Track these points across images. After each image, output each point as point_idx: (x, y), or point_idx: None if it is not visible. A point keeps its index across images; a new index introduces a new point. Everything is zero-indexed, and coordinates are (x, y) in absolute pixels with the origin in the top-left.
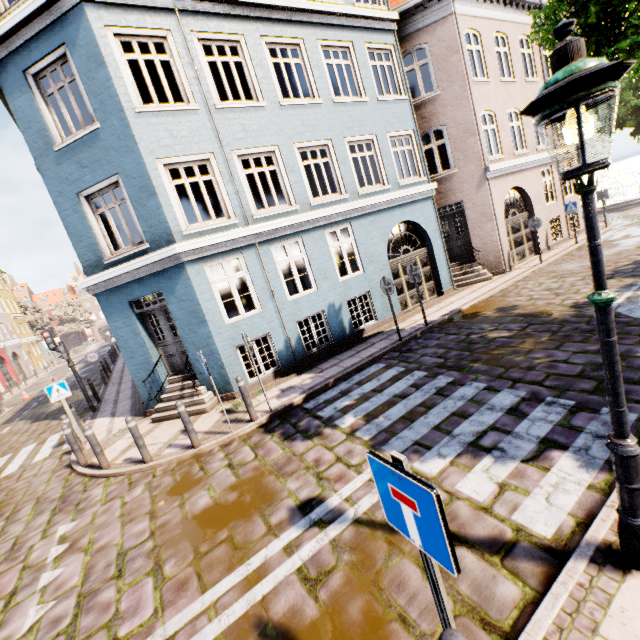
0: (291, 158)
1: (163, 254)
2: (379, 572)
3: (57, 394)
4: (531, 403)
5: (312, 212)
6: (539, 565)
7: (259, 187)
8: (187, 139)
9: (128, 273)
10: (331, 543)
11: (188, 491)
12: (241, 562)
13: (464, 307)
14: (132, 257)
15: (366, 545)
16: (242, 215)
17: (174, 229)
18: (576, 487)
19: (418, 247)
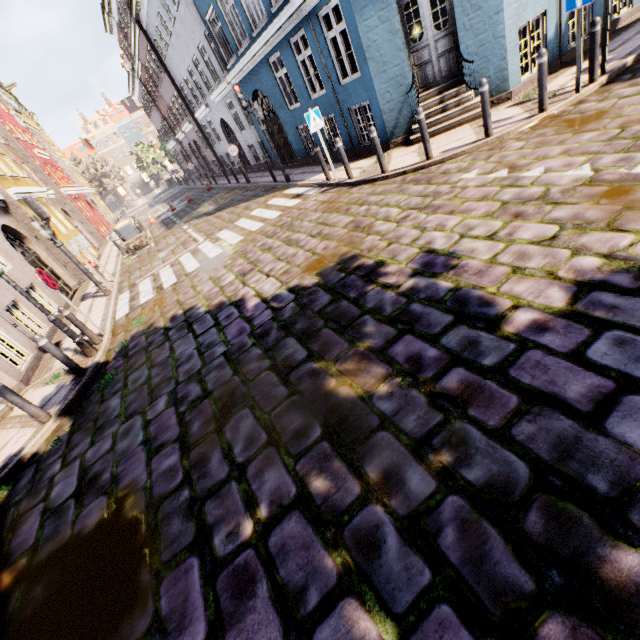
0: None
1: None
2: None
3: (313, 124)
4: None
5: None
6: None
7: None
8: None
9: None
10: None
11: (603, 116)
12: None
13: None
14: None
15: None
16: None
17: None
18: None
19: None
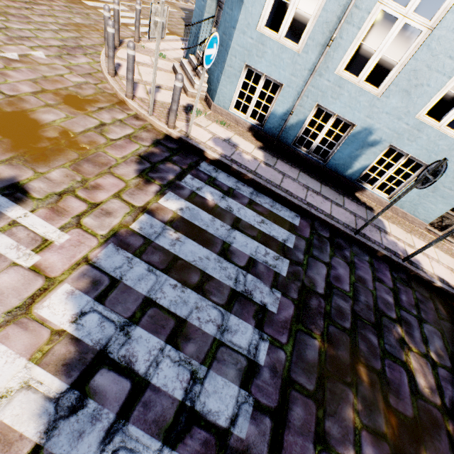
0: None
1: None
2: None
3: None
4: (210, 452)
5: None
6: None
7: None
8: None
9: None
10: None
11: (67, 106)
12: None
13: None
14: None
15: None
16: None
17: None
18: None
19: None
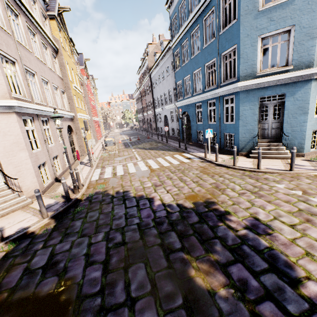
0: None
1: (305, 72)
2: None
3: (208, 134)
4: None
5: None
6: None
7: None
8: None
9: (269, 81)
10: None
11: None
12: None
13: None
14: (276, 73)
15: None
16: None
17: (315, 59)
18: None
19: None
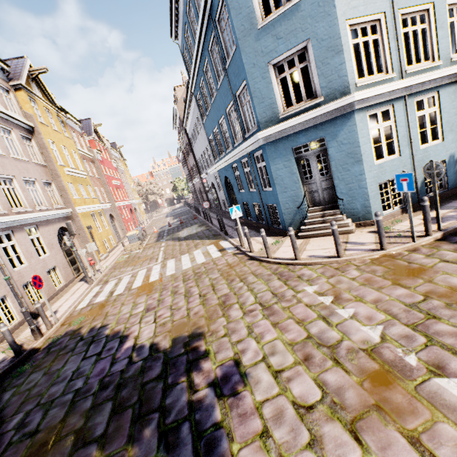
0: (442, 15)
1: (340, 103)
2: None
3: (234, 214)
4: None
5: (455, 66)
6: None
7: (411, 45)
8: (368, 0)
9: (298, 124)
10: None
11: (420, 274)
12: None
13: None
14: (304, 111)
15: None
16: (397, 70)
17: (350, 82)
18: None
19: None
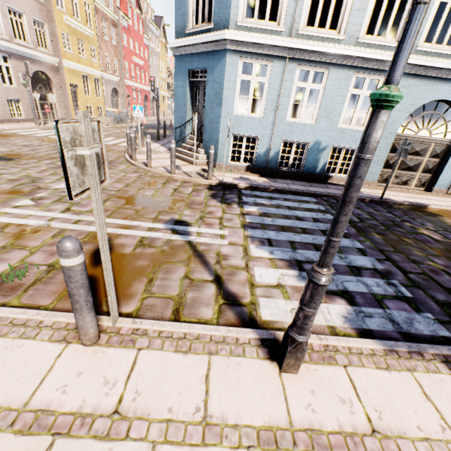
0: None
1: (216, 36)
2: (168, 262)
3: (137, 113)
4: (376, 274)
5: (353, 47)
6: (237, 320)
7: (320, 2)
8: None
9: (194, 46)
10: (167, 240)
11: (148, 187)
12: (130, 219)
13: (433, 206)
14: (201, 33)
15: (179, 251)
16: (290, 25)
17: (232, 17)
18: (321, 320)
19: (445, 138)
